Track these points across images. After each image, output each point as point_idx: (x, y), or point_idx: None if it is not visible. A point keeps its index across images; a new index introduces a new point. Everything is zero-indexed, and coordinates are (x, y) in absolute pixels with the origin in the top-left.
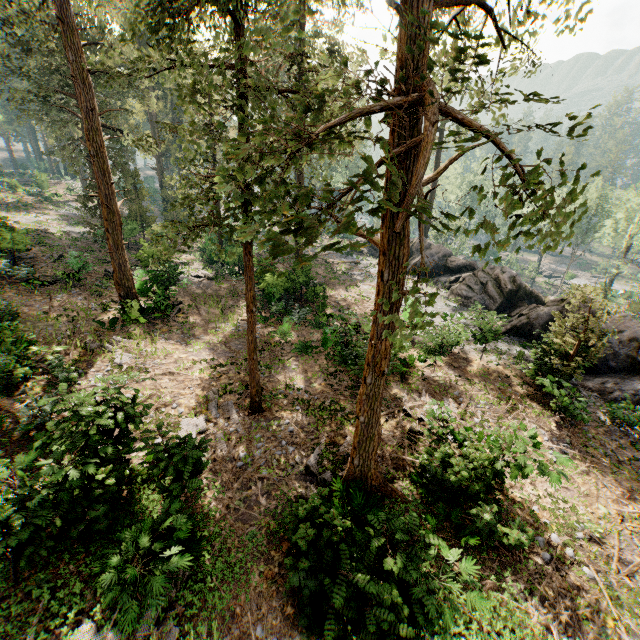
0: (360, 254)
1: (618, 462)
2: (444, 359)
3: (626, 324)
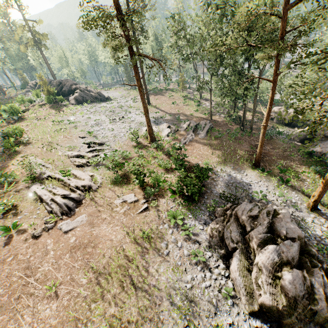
0: (29, 92)
1: (56, 107)
2: (32, 106)
3: (70, 82)
